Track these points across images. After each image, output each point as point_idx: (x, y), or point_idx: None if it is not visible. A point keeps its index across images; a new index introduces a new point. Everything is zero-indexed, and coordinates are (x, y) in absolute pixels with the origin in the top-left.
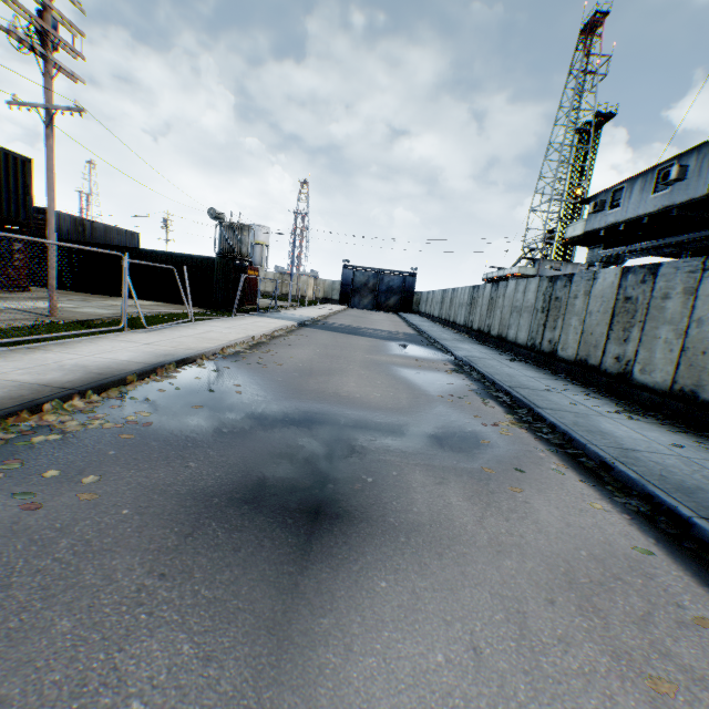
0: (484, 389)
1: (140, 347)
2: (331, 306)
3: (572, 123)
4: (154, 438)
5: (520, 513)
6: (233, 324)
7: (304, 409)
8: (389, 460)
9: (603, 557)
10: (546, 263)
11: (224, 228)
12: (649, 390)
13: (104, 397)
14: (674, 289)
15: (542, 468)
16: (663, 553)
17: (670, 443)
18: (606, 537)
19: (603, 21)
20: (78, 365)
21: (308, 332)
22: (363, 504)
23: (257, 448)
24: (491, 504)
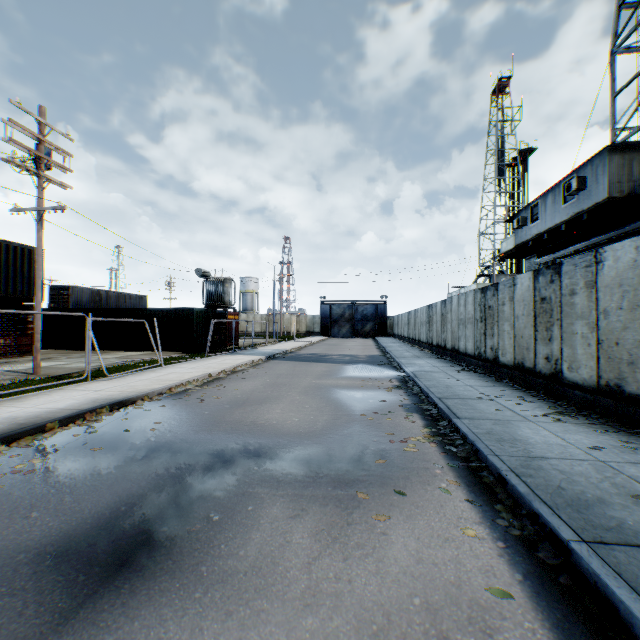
0: (416, 403)
1: (88, 394)
2: (312, 338)
3: (499, 160)
4: (23, 486)
5: (367, 548)
6: (200, 364)
7: (206, 441)
8: (255, 491)
9: (440, 605)
10: (501, 277)
11: (209, 283)
12: (580, 388)
13: (13, 446)
14: (577, 285)
15: (429, 487)
16: (525, 594)
17: (592, 445)
18: (459, 575)
19: (508, 83)
20: (10, 417)
21: (271, 364)
22: (185, 549)
23: (121, 489)
24: (338, 539)
